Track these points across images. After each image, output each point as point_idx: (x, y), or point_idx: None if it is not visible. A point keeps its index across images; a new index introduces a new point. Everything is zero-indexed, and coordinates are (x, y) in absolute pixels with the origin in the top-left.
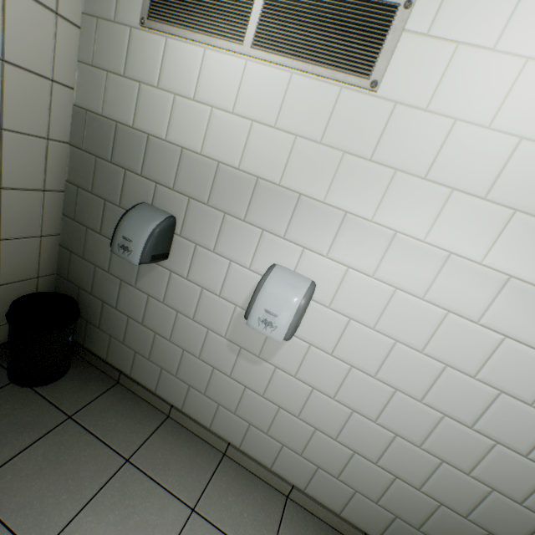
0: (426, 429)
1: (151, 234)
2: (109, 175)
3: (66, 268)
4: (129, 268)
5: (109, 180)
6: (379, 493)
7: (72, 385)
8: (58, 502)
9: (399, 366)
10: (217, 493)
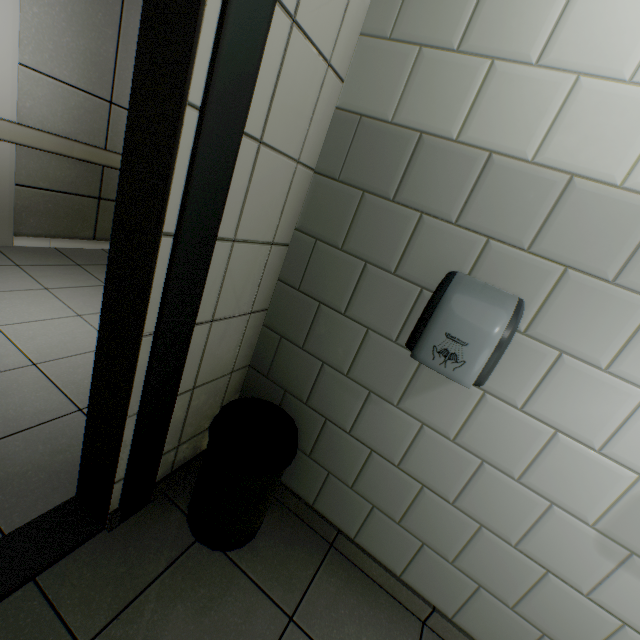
0: None
1: (505, 333)
2: (382, 222)
3: (267, 360)
4: (390, 375)
5: (383, 229)
6: None
7: (274, 549)
8: None
9: None
10: None
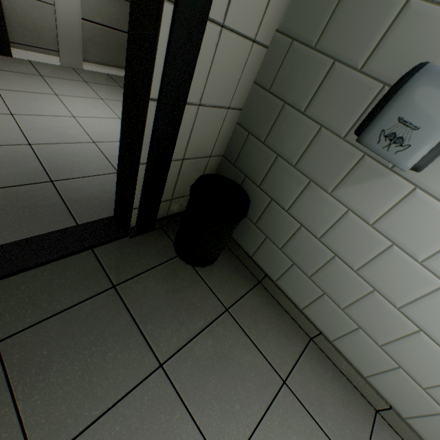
0: None
1: None
2: (362, 13)
3: (236, 152)
4: (331, 168)
5: (361, 22)
6: None
7: (222, 274)
8: (233, 411)
9: None
10: None
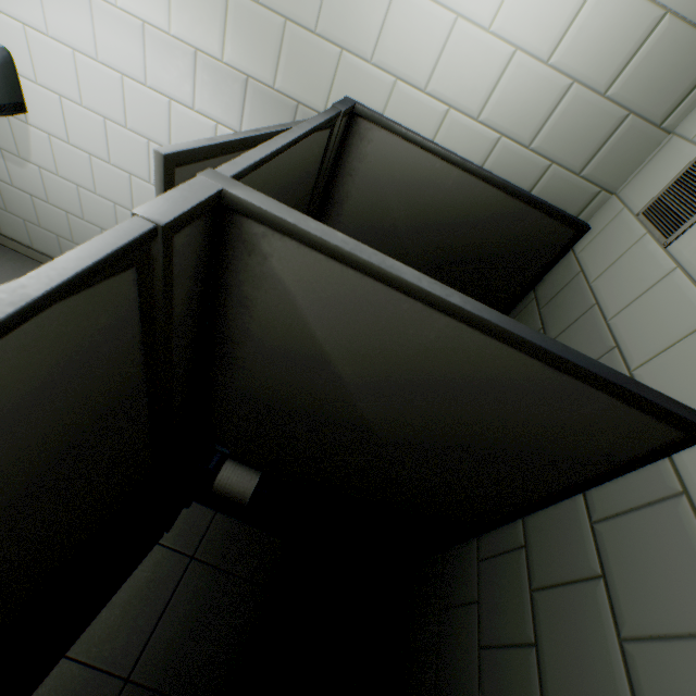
0: None
1: None
2: None
3: None
4: None
5: None
6: None
7: None
8: None
9: (120, 148)
10: None
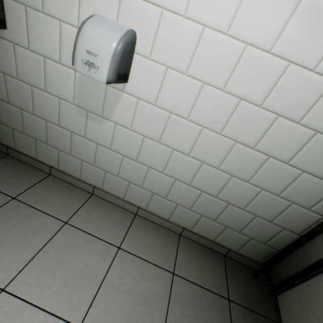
0: (223, 155)
1: None
2: None
3: None
4: None
5: None
6: (191, 203)
7: None
8: None
9: (205, 106)
10: (85, 214)
